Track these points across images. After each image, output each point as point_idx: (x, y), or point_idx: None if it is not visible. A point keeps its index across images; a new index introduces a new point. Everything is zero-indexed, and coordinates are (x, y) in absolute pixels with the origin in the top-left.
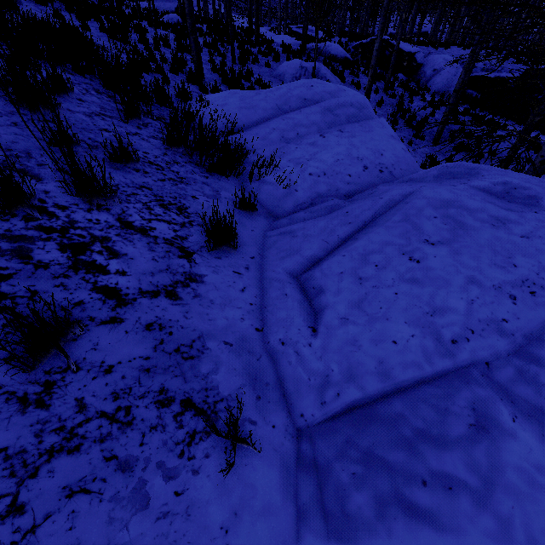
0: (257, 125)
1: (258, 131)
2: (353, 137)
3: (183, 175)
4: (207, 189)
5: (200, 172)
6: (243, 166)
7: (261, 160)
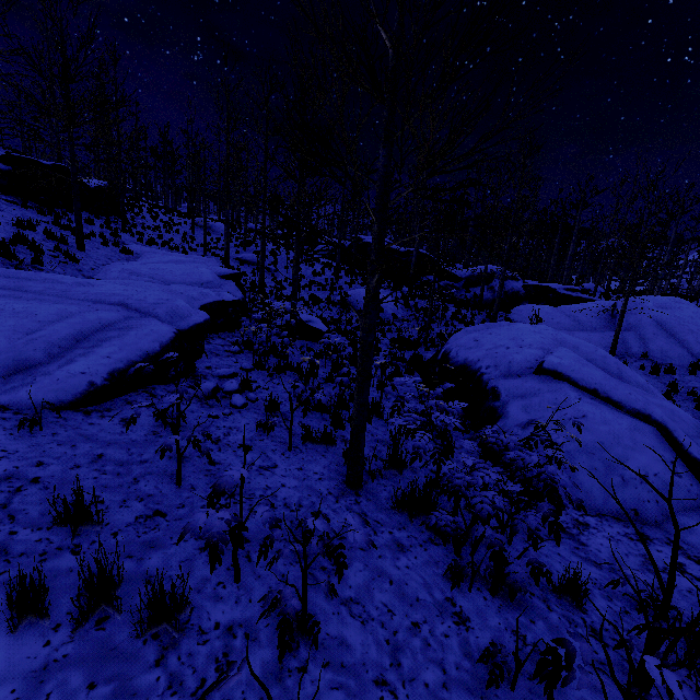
0: None
1: None
2: None
3: None
4: None
5: None
6: None
7: None
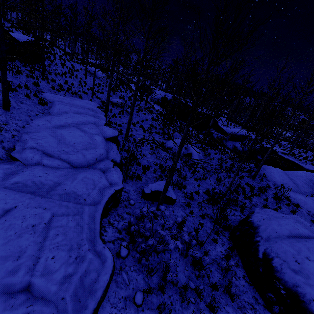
0: None
1: None
2: None
3: None
4: None
5: None
6: None
7: None
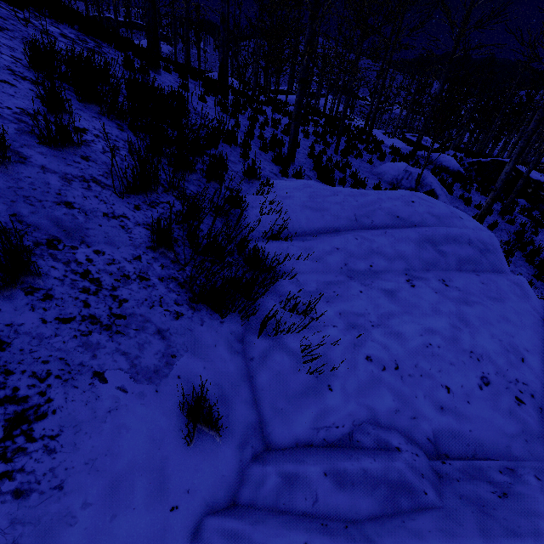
0: (317, 235)
1: (313, 246)
2: (467, 304)
3: (128, 309)
4: (152, 349)
5: (174, 302)
6: (255, 307)
7: (297, 295)
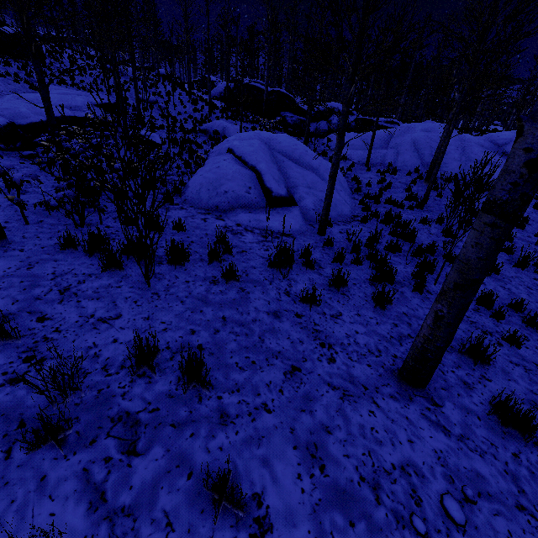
0: None
1: None
2: None
3: None
4: None
5: None
6: None
7: None
